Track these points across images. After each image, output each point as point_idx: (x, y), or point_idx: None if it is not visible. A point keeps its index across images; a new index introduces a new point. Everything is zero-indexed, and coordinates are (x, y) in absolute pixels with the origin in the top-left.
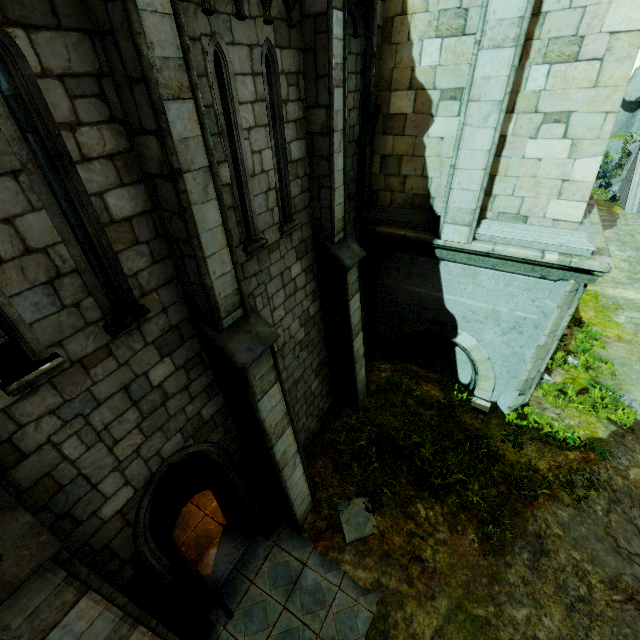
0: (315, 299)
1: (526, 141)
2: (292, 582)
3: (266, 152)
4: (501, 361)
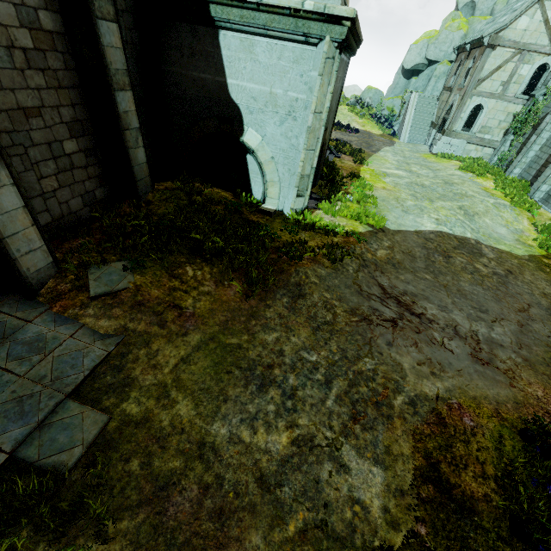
0: (51, 8)
1: None
2: (3, 338)
3: None
4: (282, 159)
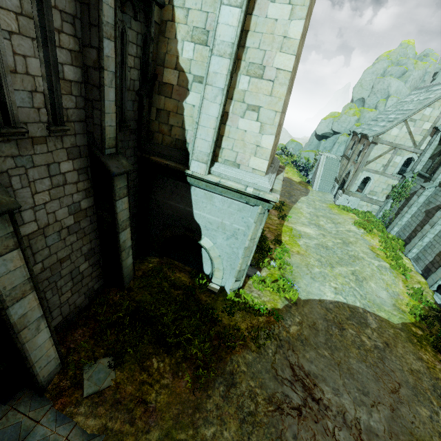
0: (88, 196)
1: (239, 118)
2: None
3: (33, 60)
4: (226, 258)
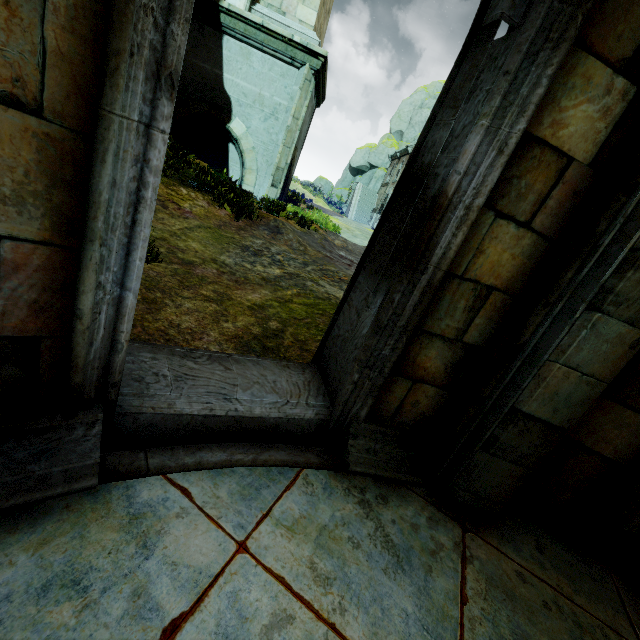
0: None
1: None
2: None
3: None
4: (263, 150)
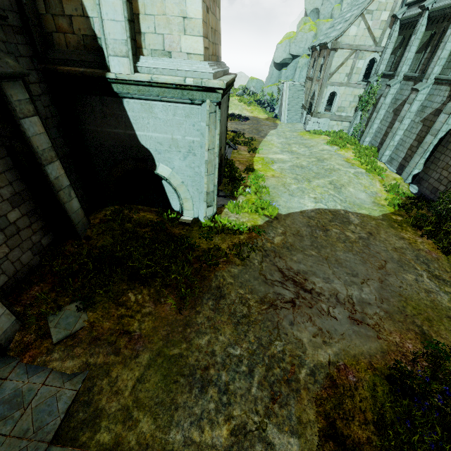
0: None
1: None
2: None
3: None
4: (191, 182)
